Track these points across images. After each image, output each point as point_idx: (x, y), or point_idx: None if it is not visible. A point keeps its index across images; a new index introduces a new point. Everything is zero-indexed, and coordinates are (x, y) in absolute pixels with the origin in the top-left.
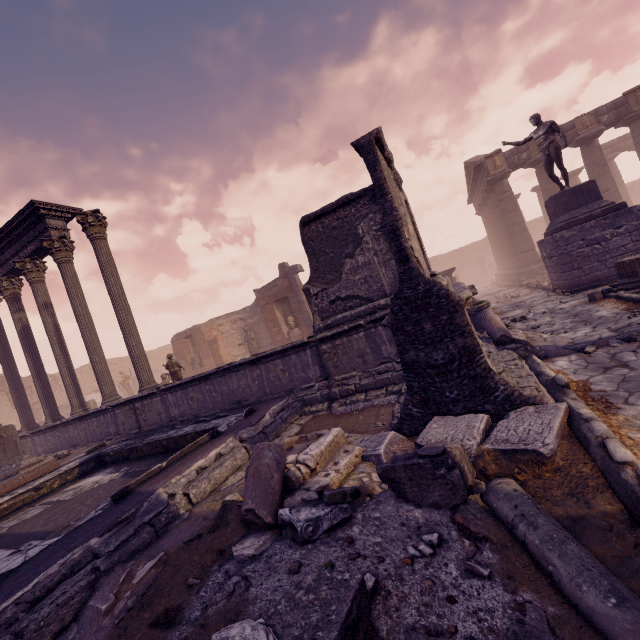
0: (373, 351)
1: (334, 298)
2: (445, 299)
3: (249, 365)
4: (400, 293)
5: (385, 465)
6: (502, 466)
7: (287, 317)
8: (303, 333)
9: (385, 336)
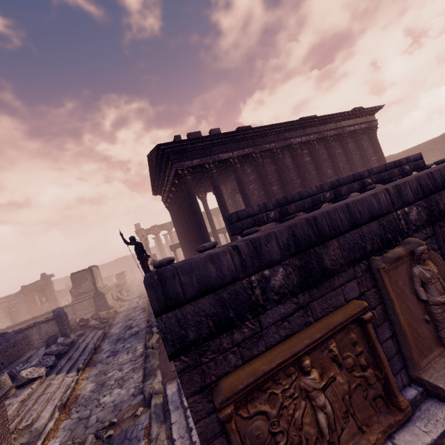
0: (89, 305)
1: (79, 293)
2: (102, 294)
3: (47, 314)
4: (95, 293)
5: (91, 315)
6: (106, 314)
7: (42, 298)
8: (51, 305)
9: (92, 301)
